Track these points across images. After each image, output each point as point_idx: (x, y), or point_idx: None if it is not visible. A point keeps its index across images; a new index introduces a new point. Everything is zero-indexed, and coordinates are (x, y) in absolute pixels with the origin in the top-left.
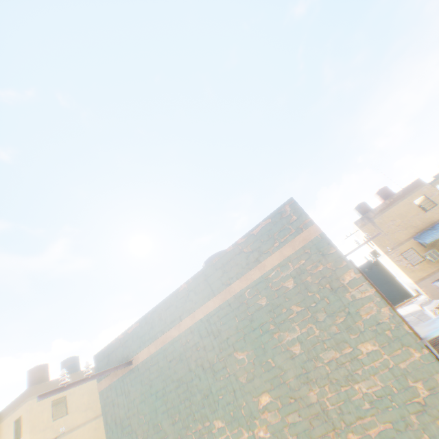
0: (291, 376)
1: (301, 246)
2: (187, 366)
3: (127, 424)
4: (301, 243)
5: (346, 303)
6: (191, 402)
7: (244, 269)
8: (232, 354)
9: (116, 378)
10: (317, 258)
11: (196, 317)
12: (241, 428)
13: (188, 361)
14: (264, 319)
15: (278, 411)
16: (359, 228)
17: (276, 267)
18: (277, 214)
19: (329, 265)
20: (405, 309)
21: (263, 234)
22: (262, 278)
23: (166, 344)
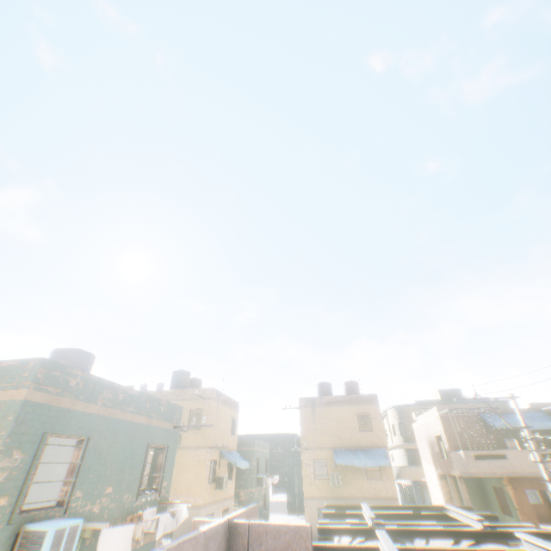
0: None
1: (7, 399)
2: None
3: None
4: (9, 397)
5: None
6: None
7: None
8: None
9: None
10: (2, 416)
11: None
12: None
13: None
14: None
15: None
16: (300, 407)
17: None
18: (26, 362)
19: (1, 427)
20: (302, 521)
21: (6, 370)
22: None
23: None
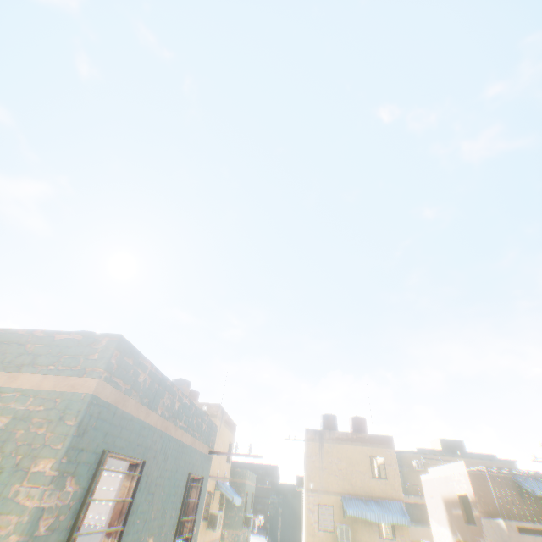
0: None
1: (63, 390)
2: None
3: None
4: (66, 387)
5: (5, 494)
6: None
7: (3, 364)
8: None
9: None
10: (54, 417)
11: None
12: None
13: None
14: None
15: None
16: (306, 439)
17: (21, 391)
18: (93, 338)
19: (52, 434)
20: None
21: (61, 345)
22: None
23: None
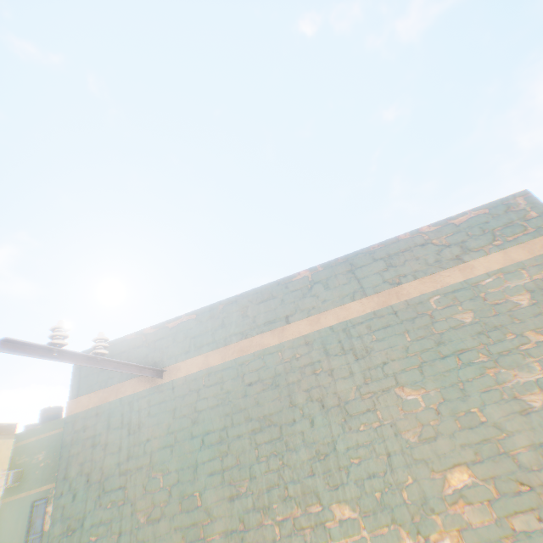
0: (522, 445)
1: None
2: (287, 398)
3: (117, 488)
4: None
5: None
6: (284, 463)
7: (431, 266)
8: (391, 391)
9: (116, 399)
10: None
11: (322, 322)
12: (398, 528)
13: (290, 389)
14: (466, 343)
15: (490, 505)
16: None
17: (495, 273)
18: (499, 205)
19: None
20: None
21: (471, 226)
22: (465, 283)
23: (247, 356)
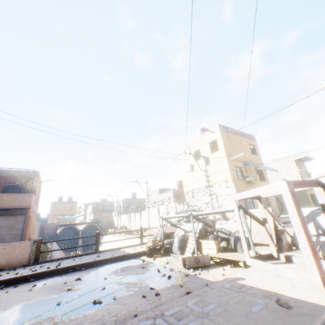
0: None
1: None
2: None
3: None
4: None
5: None
6: None
7: None
8: None
9: None
10: None
11: None
12: None
13: None
14: None
15: None
16: (51, 204)
17: None
18: None
19: None
20: None
21: None
22: None
23: None
